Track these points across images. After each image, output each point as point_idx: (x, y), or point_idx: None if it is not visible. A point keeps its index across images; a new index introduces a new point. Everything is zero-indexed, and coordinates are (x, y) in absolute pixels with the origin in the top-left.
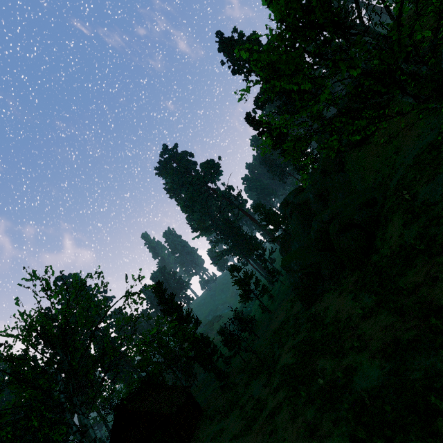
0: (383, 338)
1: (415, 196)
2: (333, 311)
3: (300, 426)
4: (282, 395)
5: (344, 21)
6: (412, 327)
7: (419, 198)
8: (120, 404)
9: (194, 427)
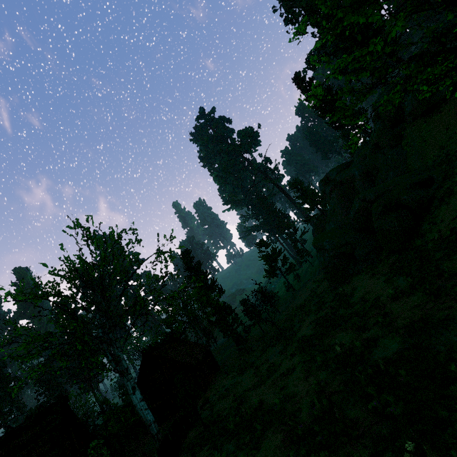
0: (411, 316)
1: None
2: (362, 291)
3: (312, 384)
4: (297, 359)
5: None
6: (446, 308)
7: None
8: (148, 349)
9: (211, 379)
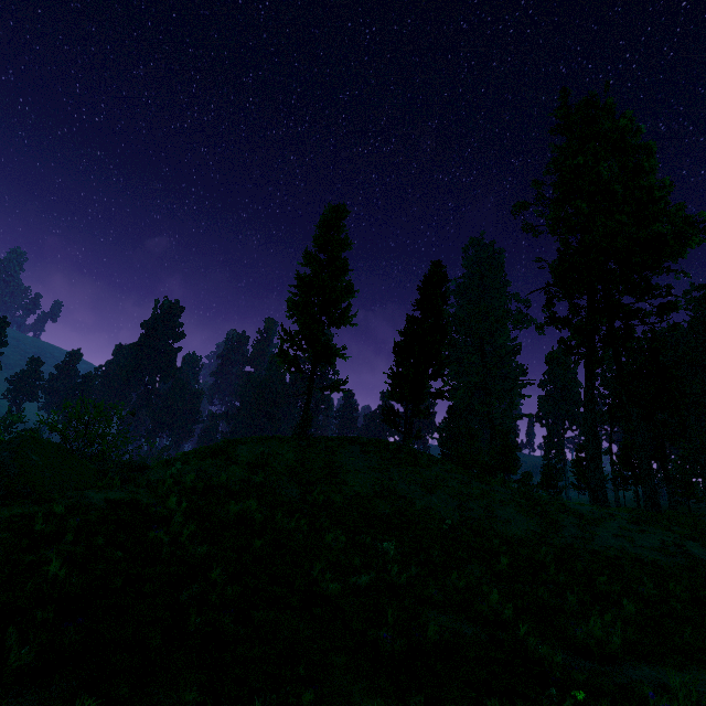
0: None
1: None
2: None
3: None
4: None
5: None
6: None
7: None
8: None
9: None
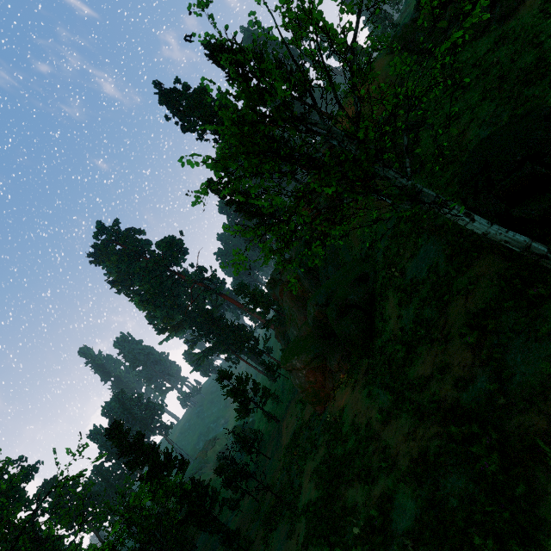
0: (409, 451)
1: (403, 273)
2: (350, 413)
3: None
4: None
5: (304, 117)
6: (435, 435)
7: (408, 274)
8: None
9: None
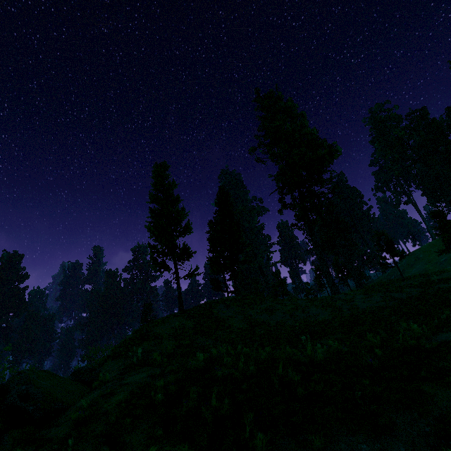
0: None
1: None
2: None
3: None
4: None
5: None
6: None
7: None
8: None
9: None
